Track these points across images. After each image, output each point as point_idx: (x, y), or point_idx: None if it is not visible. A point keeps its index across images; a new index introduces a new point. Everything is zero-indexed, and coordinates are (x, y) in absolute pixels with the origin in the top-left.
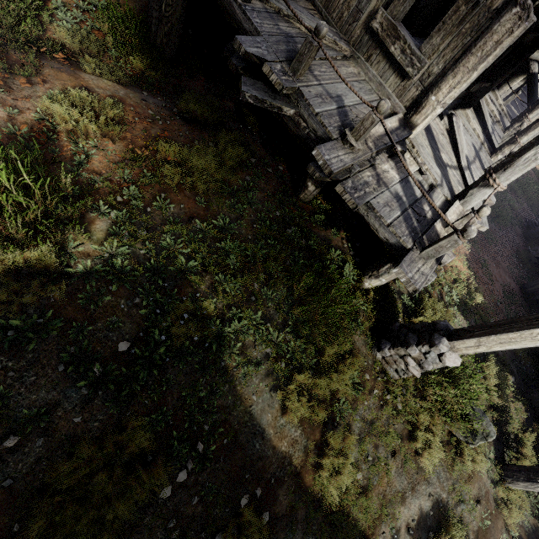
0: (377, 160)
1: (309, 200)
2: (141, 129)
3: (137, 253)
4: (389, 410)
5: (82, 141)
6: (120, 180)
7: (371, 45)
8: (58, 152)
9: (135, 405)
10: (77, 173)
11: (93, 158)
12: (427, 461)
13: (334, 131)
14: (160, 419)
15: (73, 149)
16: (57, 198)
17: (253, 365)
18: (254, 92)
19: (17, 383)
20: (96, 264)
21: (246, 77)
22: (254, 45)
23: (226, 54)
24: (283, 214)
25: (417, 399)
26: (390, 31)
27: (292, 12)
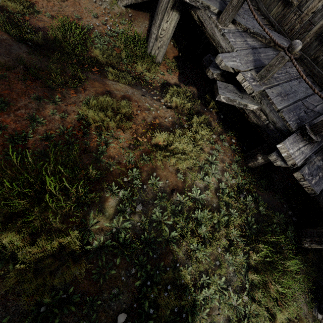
0: None
1: (255, 167)
2: (141, 119)
3: (135, 225)
4: None
5: (104, 133)
6: (126, 162)
7: (320, 49)
8: (88, 144)
9: None
10: (99, 160)
11: (110, 145)
12: None
13: (293, 125)
14: None
15: (98, 140)
16: (85, 190)
17: None
18: (227, 94)
19: None
20: (106, 238)
21: (220, 82)
22: (231, 60)
23: (203, 63)
24: (237, 181)
25: None
26: None
27: (267, 33)
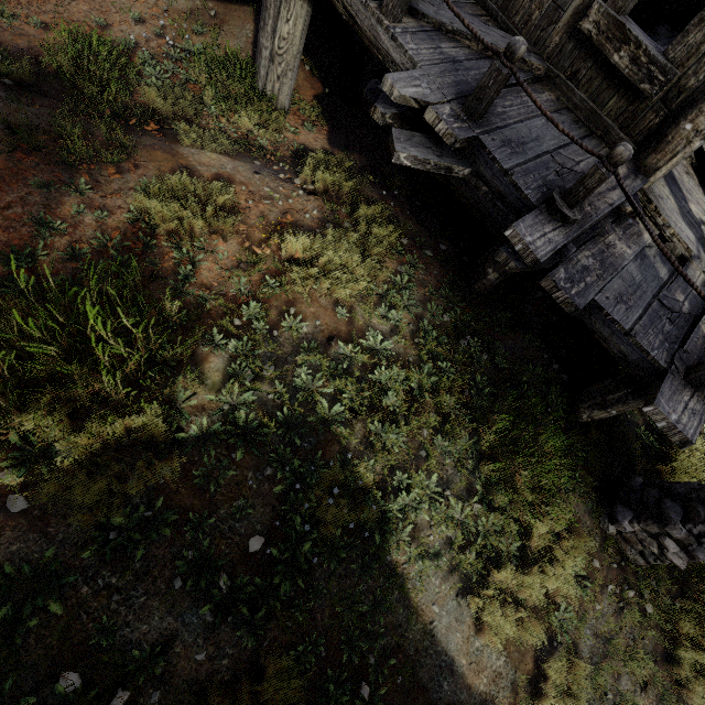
0: (597, 230)
1: (487, 291)
2: (256, 215)
3: (264, 399)
4: (632, 615)
5: (186, 244)
6: (235, 293)
7: (578, 55)
8: (158, 265)
9: (273, 629)
10: (183, 291)
11: (200, 266)
12: (699, 698)
13: (534, 196)
14: (308, 651)
15: (176, 257)
16: (163, 336)
17: (431, 558)
18: (412, 150)
19: (123, 608)
20: (213, 421)
21: (398, 130)
22: (411, 84)
23: (366, 97)
24: (453, 317)
25: (673, 595)
26: (612, 32)
27: (468, 28)
